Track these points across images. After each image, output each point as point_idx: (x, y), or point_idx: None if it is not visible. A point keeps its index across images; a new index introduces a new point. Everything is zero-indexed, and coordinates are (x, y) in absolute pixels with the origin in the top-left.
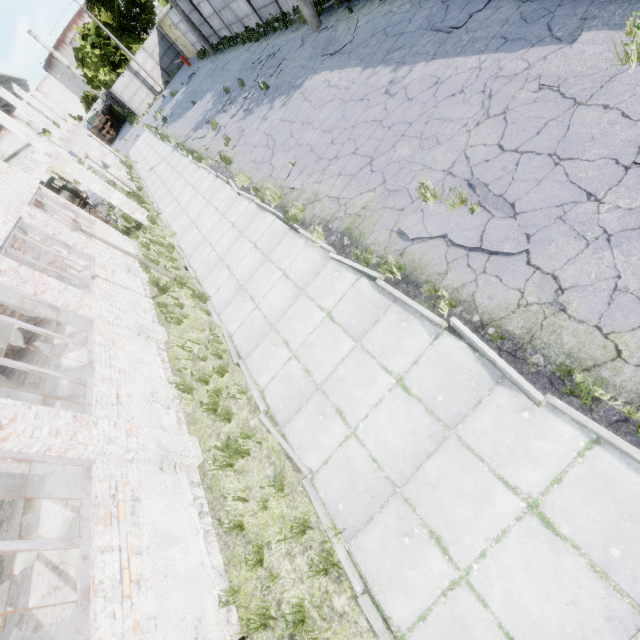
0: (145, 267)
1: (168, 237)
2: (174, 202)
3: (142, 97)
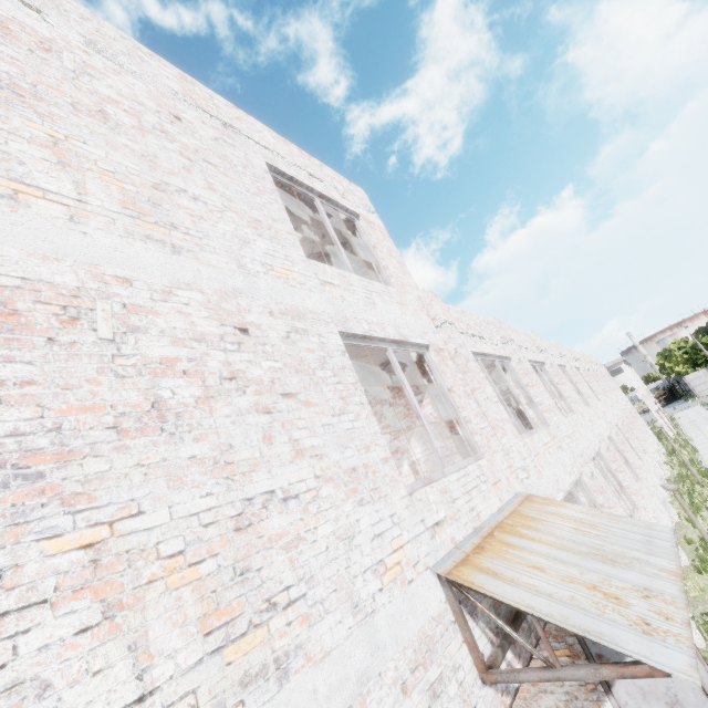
0: (667, 444)
1: (687, 439)
2: (699, 432)
3: (707, 386)
